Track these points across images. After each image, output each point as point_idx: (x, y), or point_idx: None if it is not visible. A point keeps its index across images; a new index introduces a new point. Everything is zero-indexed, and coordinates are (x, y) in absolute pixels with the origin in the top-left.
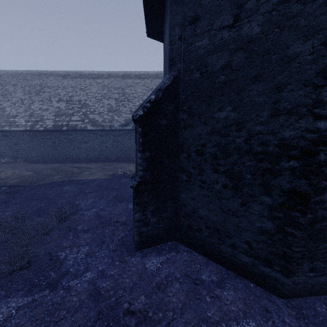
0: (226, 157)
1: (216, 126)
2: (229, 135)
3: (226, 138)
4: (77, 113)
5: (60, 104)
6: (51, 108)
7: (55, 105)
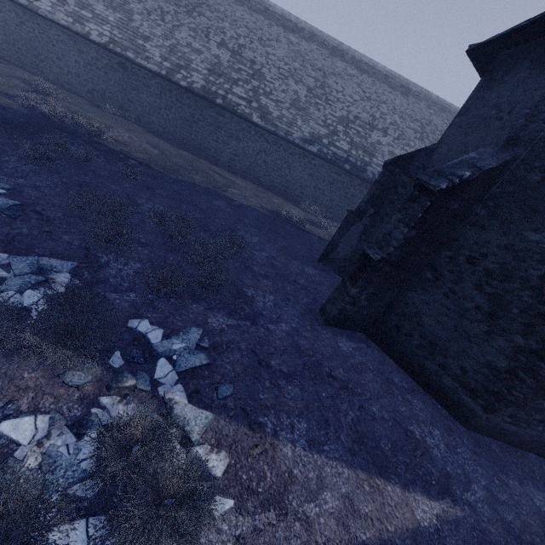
0: (503, 281)
1: (516, 245)
2: (525, 261)
3: (519, 262)
4: (244, 83)
5: (221, 52)
6: (207, 52)
7: (214, 50)
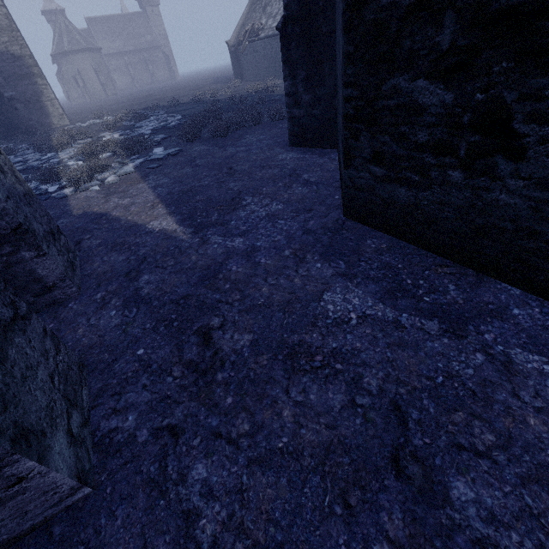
0: None
1: None
2: None
3: None
4: None
5: None
6: None
7: None
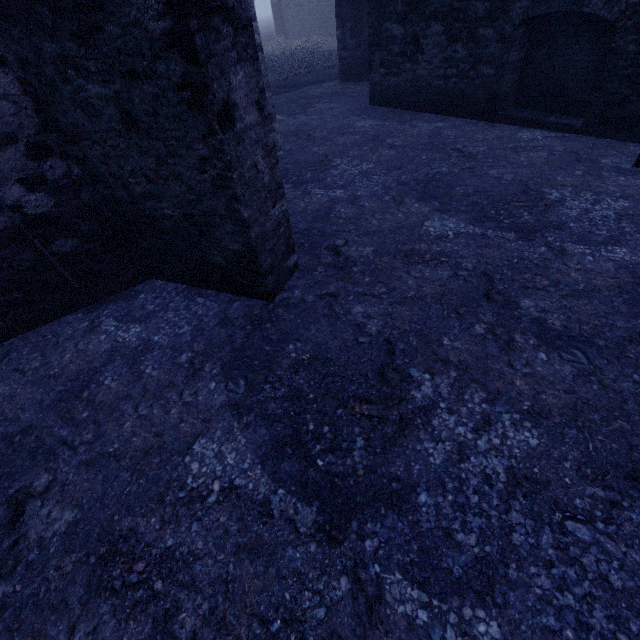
0: None
1: None
2: None
3: None
4: None
5: None
6: None
7: None
